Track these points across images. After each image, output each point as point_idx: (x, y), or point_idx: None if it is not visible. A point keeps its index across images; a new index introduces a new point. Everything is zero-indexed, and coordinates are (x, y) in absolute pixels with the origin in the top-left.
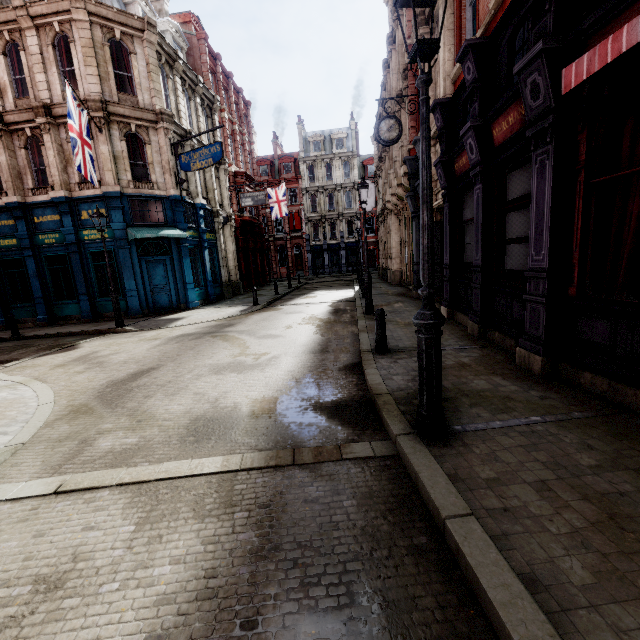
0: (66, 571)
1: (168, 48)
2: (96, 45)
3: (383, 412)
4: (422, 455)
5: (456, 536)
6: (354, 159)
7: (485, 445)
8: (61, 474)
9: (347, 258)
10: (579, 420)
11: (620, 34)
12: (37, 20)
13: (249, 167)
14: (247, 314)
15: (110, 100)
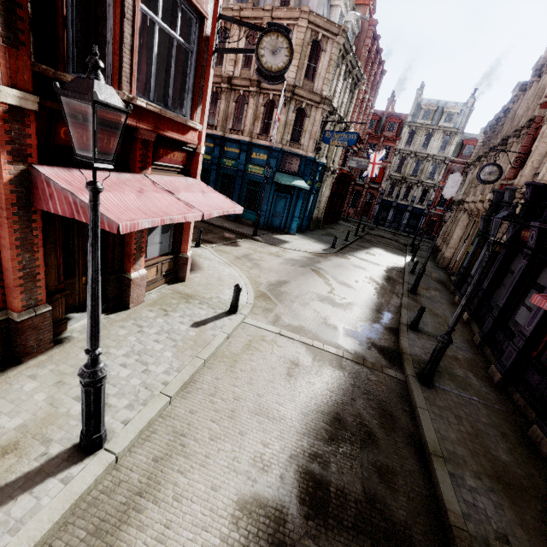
0: (297, 362)
1: (347, 45)
2: (304, 44)
3: (405, 362)
4: (417, 386)
5: (419, 412)
6: (456, 136)
7: (445, 396)
8: (276, 327)
9: (409, 220)
10: (495, 409)
11: (546, 303)
12: (274, 20)
13: (362, 128)
14: (327, 254)
15: (298, 85)
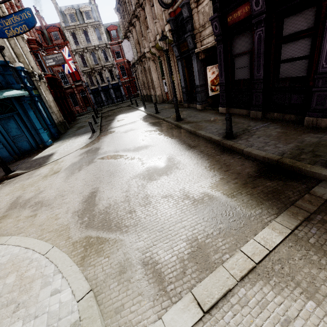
0: None
1: None
2: None
3: (302, 167)
4: None
5: None
6: (101, 26)
7: None
8: (178, 296)
9: (115, 94)
10: None
11: None
12: None
13: (33, 35)
14: (96, 139)
15: None
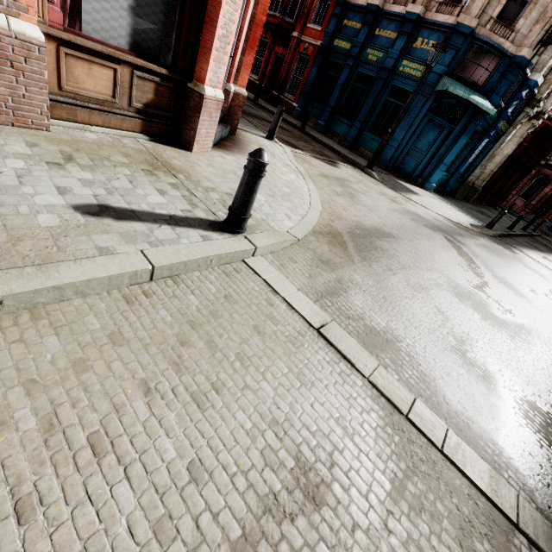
0: (323, 480)
1: None
2: None
3: None
4: None
5: None
6: None
7: None
8: (322, 307)
9: None
10: None
11: None
12: None
13: None
14: (477, 232)
15: None
